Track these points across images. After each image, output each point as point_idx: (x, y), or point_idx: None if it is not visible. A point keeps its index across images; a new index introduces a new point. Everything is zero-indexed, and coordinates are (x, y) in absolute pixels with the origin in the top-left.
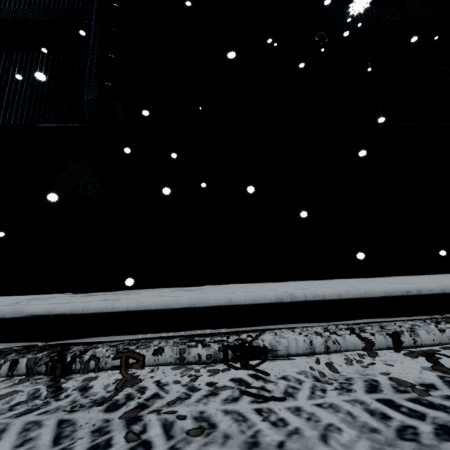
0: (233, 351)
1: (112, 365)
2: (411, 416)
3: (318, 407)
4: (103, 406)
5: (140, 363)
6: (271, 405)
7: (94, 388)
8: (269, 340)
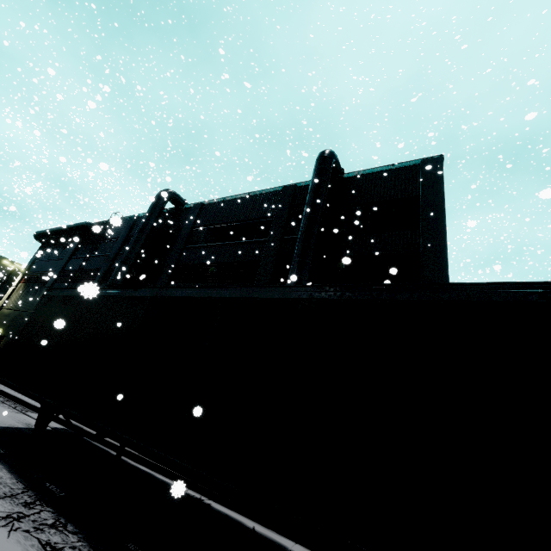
0: None
1: None
2: None
3: None
4: None
5: None
6: None
7: None
8: None
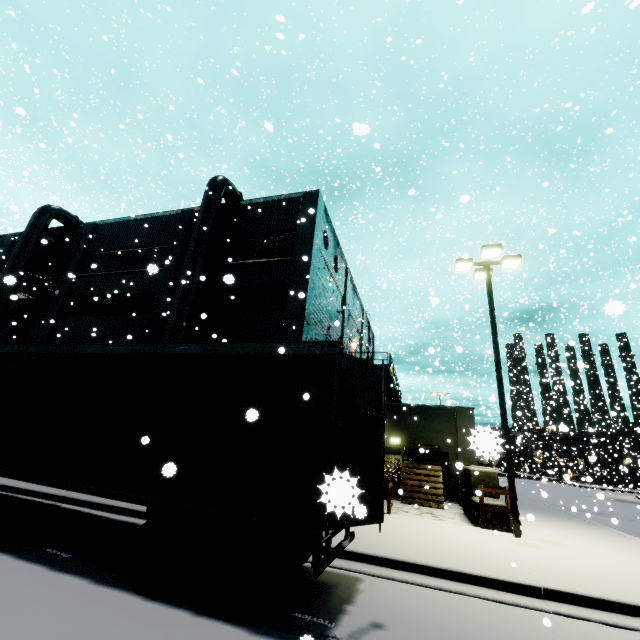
0: None
1: None
2: None
3: None
4: None
5: None
6: None
7: None
8: None
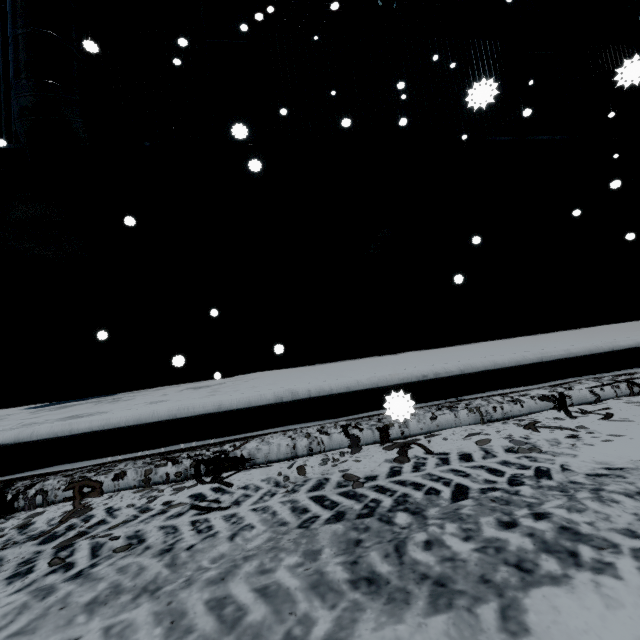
0: (205, 466)
1: (63, 497)
2: (327, 508)
3: (252, 511)
4: (39, 539)
5: (98, 490)
6: (210, 515)
7: (36, 524)
8: (249, 449)
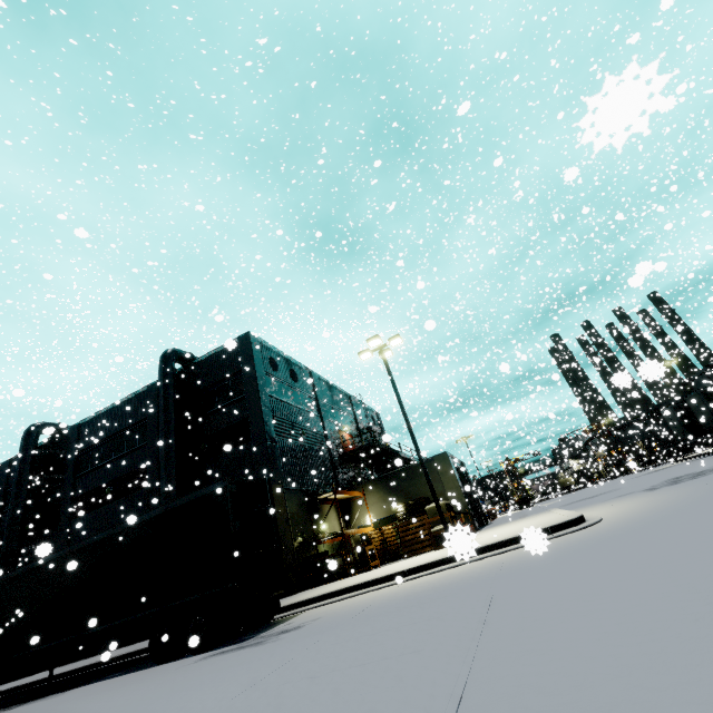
0: None
1: None
2: None
3: None
4: None
5: None
6: None
7: None
8: None
